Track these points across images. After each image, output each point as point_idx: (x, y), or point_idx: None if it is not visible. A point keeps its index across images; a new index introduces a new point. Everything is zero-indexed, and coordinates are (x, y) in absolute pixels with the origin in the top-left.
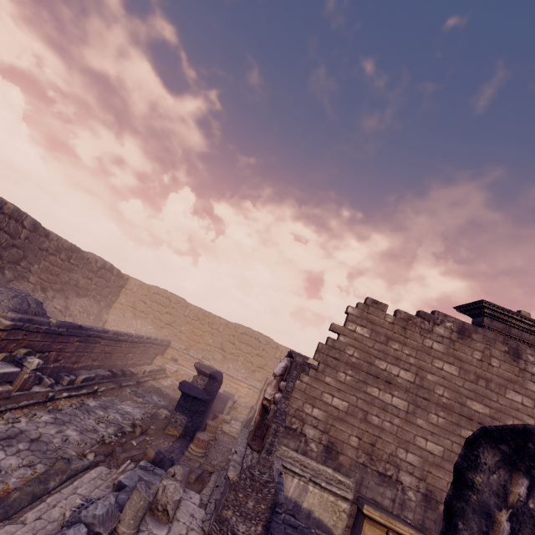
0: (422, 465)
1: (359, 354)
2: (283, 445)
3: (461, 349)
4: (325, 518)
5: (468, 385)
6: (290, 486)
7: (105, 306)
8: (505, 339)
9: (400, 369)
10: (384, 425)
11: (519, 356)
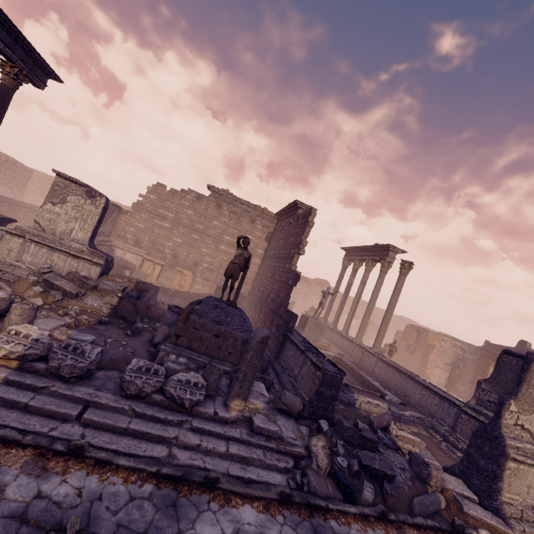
0: (174, 246)
1: (151, 206)
2: (118, 241)
3: (197, 204)
4: (133, 262)
5: (197, 219)
6: (119, 253)
7: (18, 193)
8: (216, 201)
9: (169, 213)
10: (160, 233)
11: (221, 207)
